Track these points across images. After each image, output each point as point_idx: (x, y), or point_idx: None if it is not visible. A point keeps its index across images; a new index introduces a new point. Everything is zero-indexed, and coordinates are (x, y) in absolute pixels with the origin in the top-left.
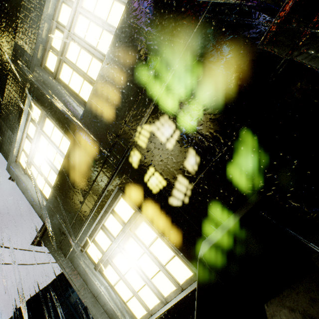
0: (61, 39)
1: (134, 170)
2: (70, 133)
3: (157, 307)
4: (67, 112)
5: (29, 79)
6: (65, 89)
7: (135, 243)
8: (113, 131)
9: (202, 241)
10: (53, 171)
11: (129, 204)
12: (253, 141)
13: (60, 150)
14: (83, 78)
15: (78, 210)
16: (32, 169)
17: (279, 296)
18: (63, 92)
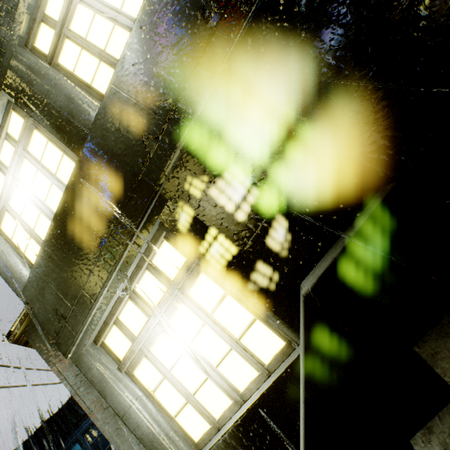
0: (61, 2)
1: (186, 188)
2: (76, 145)
3: (229, 413)
4: (71, 111)
5: (5, 67)
6: (67, 79)
7: (189, 311)
8: (151, 130)
9: (300, 282)
10: (45, 215)
11: (177, 249)
12: (372, 114)
13: (58, 179)
14: (99, 58)
15: (89, 271)
16: (6, 219)
17: (435, 328)
18: (65, 81)
